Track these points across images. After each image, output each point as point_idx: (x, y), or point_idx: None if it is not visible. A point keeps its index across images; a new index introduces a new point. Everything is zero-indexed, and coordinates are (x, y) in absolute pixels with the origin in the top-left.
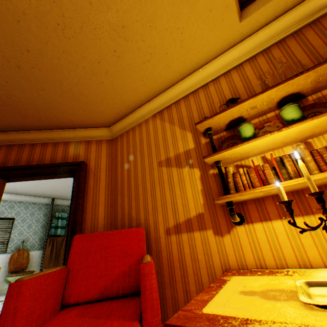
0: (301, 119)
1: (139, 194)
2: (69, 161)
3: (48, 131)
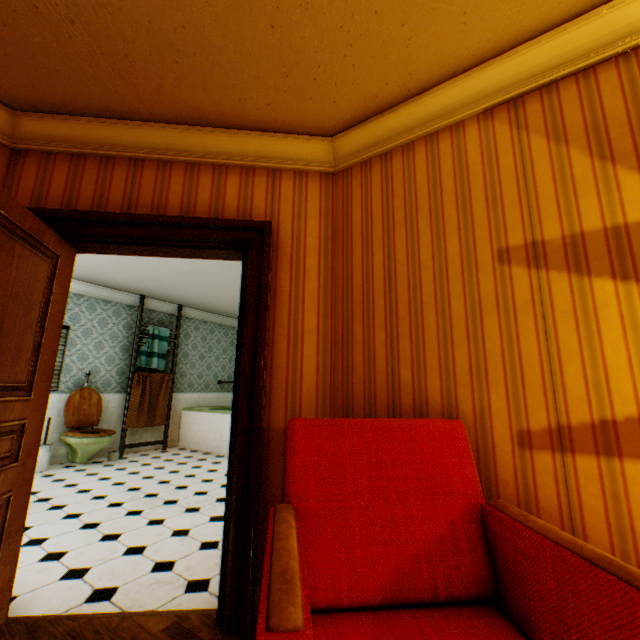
0: None
1: (423, 328)
2: (228, 217)
3: (173, 128)
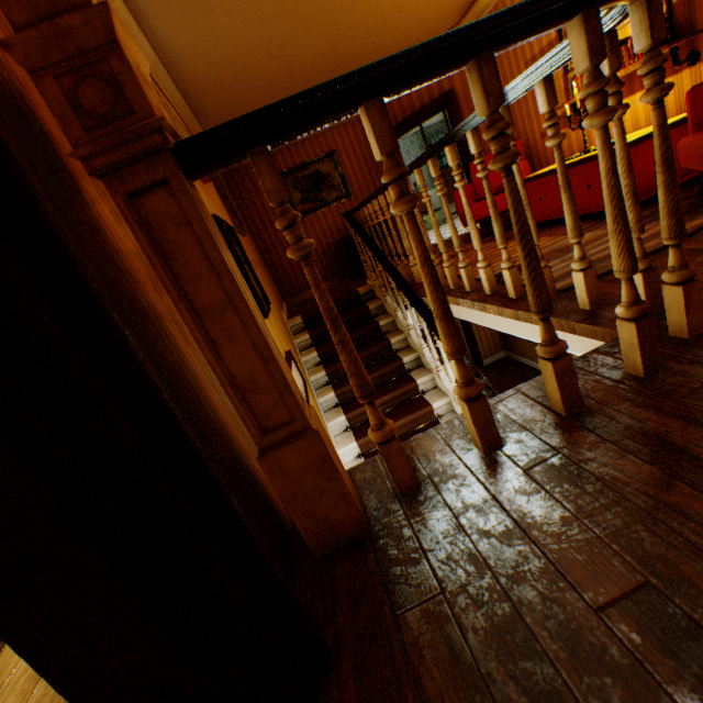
0: None
1: (513, 107)
2: (435, 95)
3: None
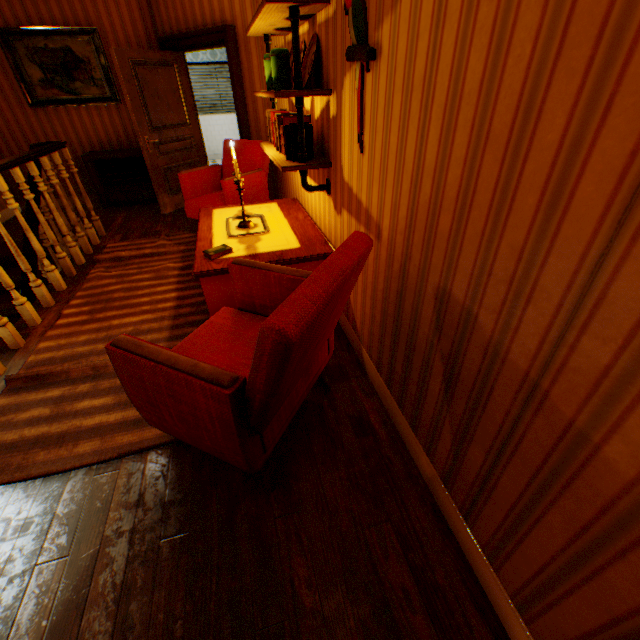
0: (274, 84)
1: None
2: (218, 20)
3: None
